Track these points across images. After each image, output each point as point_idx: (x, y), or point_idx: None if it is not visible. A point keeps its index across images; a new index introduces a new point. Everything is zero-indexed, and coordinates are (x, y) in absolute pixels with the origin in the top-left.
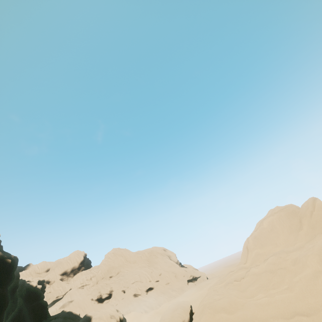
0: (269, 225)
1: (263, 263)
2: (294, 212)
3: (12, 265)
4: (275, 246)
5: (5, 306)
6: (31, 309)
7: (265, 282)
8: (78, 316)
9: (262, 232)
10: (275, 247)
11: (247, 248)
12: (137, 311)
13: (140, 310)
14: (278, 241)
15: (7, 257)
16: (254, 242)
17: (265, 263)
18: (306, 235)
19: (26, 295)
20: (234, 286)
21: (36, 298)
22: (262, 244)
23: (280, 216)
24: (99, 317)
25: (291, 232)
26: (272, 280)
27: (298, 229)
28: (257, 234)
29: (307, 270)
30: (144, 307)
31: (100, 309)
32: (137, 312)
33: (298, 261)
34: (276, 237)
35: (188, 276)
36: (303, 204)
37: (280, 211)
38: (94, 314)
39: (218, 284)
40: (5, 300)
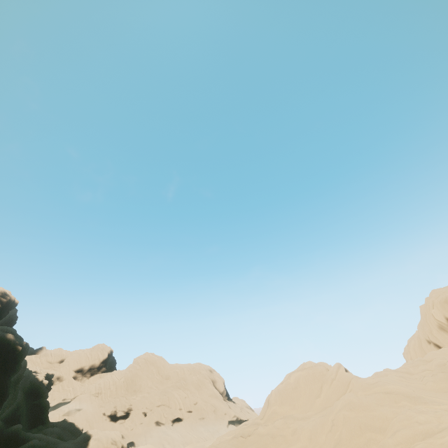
0: (295, 381)
1: (271, 425)
2: (321, 373)
3: (22, 353)
4: (293, 408)
5: (5, 398)
6: (30, 408)
7: (263, 446)
8: (80, 431)
9: (286, 387)
10: (292, 410)
11: (268, 402)
12: (154, 444)
13: (159, 444)
14: (297, 403)
15: (19, 343)
16: (276, 396)
17: (273, 425)
18: (320, 405)
19: (29, 389)
20: (237, 442)
21: (39, 396)
22: (283, 401)
23: (308, 374)
24: (99, 438)
25: (311, 397)
26: (269, 446)
27: (317, 395)
28: (281, 388)
29: (297, 445)
30: (164, 442)
31: (111, 429)
32: (154, 446)
33: (296, 432)
34: (297, 398)
35: (231, 415)
36: (331, 368)
37: (310, 367)
38: (96, 433)
39: (227, 435)
40: (6, 392)
